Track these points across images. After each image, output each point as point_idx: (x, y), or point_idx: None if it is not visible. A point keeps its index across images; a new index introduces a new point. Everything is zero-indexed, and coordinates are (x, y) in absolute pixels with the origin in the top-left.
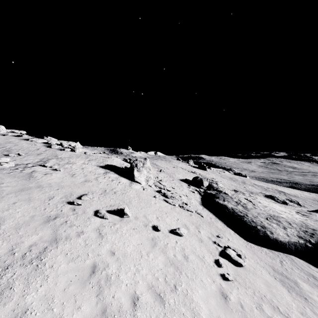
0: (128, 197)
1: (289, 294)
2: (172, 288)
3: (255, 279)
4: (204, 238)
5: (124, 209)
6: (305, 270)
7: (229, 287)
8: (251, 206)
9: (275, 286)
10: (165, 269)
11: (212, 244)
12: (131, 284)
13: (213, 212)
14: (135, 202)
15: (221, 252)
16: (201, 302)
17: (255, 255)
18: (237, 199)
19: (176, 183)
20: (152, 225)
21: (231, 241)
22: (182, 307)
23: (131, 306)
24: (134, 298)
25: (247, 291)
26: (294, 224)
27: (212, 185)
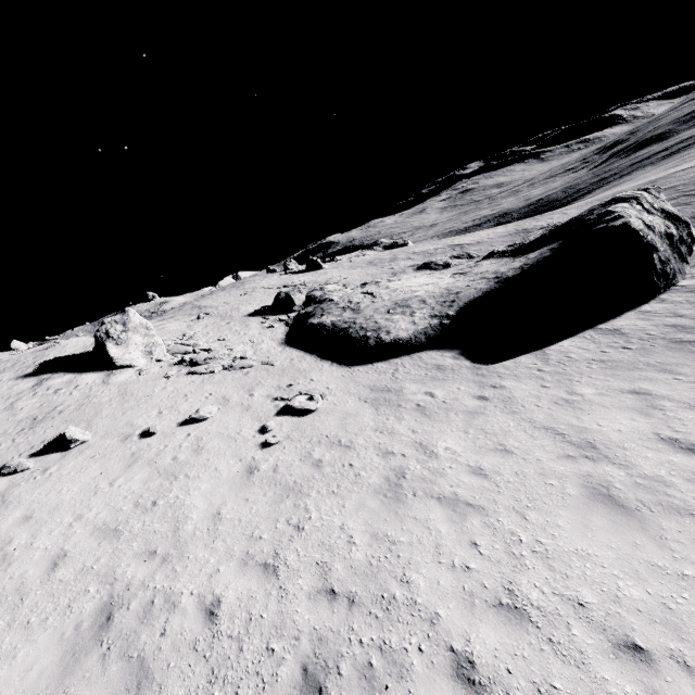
0: (96, 406)
1: (375, 413)
2: (146, 509)
3: (326, 420)
4: (258, 401)
5: (66, 434)
6: (432, 364)
7: (269, 454)
8: (368, 303)
9: (356, 414)
10: (143, 488)
11: (270, 404)
12: (57, 543)
13: (303, 347)
14: (110, 409)
15: (283, 408)
16: (201, 499)
17: (353, 382)
18: (346, 302)
19: (234, 326)
20: (143, 431)
21: (315, 381)
22: (156, 524)
23: (48, 571)
24: (57, 558)
25: (298, 445)
26: (431, 299)
27: (313, 296)
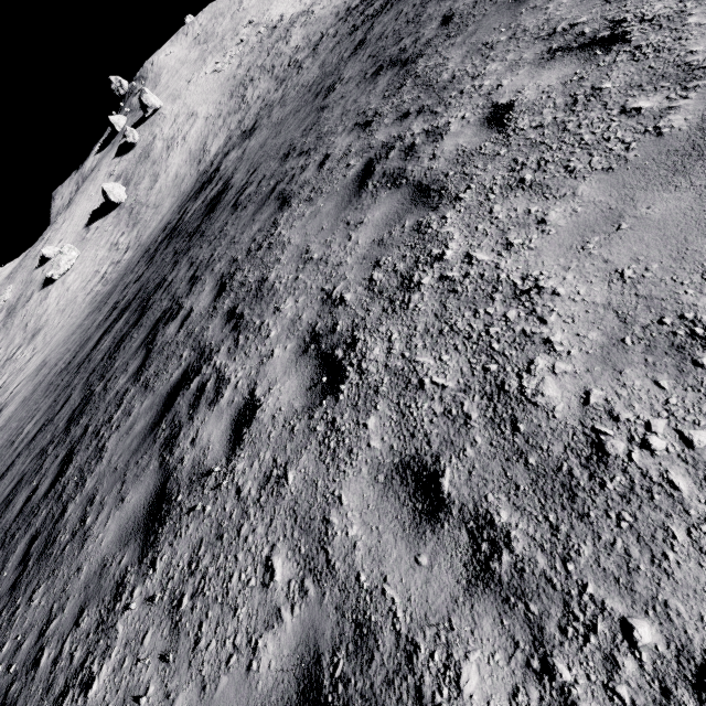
0: None
1: None
2: None
3: None
4: None
5: None
6: None
7: None
8: None
9: None
10: None
11: None
12: None
13: None
14: None
15: None
16: None
17: None
18: None
19: None
20: None
21: None
22: None
23: None
24: None
25: None
26: None
27: None
